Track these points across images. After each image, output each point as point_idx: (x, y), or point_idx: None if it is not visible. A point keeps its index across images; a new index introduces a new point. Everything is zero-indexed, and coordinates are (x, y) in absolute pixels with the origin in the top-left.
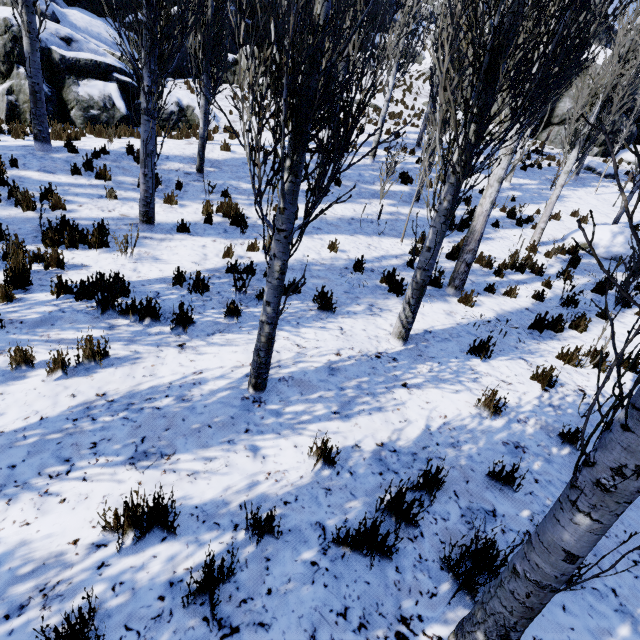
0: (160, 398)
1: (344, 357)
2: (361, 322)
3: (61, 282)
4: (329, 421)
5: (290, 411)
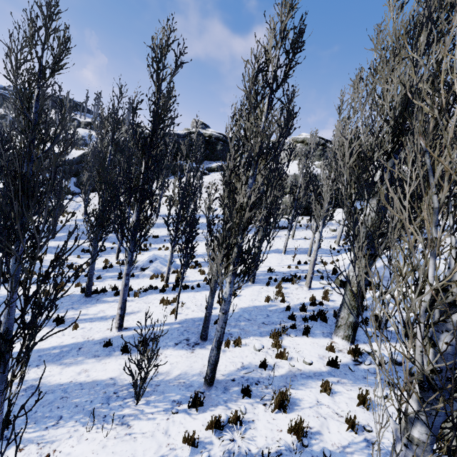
0: None
1: None
2: None
3: None
4: None
5: None
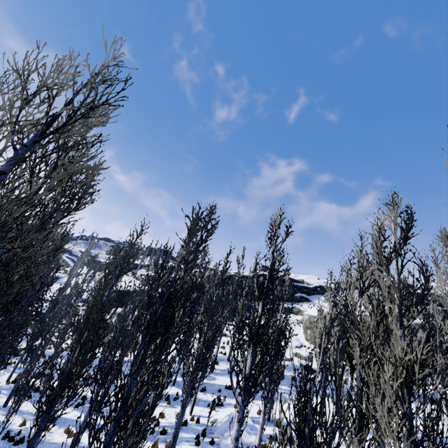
0: None
1: (27, 410)
2: None
3: None
4: (0, 414)
5: (0, 411)
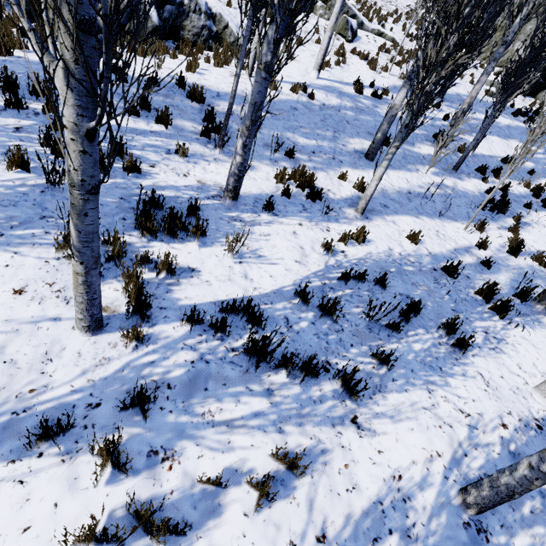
0: (385, 537)
1: (512, 430)
2: (492, 363)
3: (193, 314)
4: None
5: None
